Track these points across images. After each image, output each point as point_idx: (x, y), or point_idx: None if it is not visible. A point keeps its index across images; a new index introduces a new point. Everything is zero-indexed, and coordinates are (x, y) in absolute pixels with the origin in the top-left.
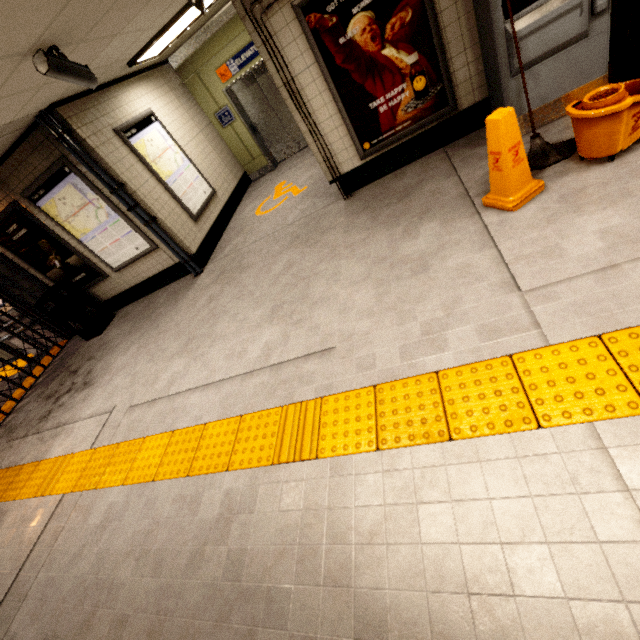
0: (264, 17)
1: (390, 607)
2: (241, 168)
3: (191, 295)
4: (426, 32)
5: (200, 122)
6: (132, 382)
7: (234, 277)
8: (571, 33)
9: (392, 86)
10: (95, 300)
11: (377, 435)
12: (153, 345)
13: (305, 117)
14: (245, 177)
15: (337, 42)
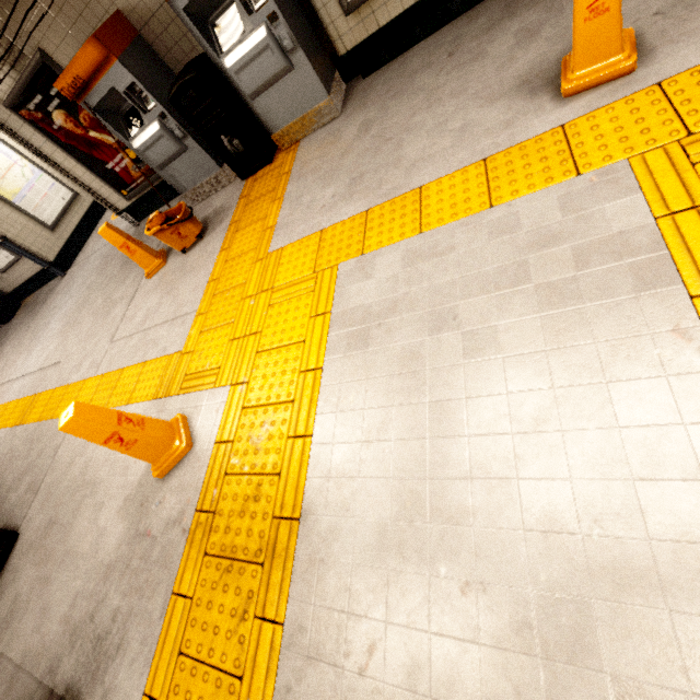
0: None
1: (6, 482)
2: None
3: (52, 298)
4: None
5: None
6: (4, 368)
7: (70, 288)
8: (172, 150)
9: (113, 155)
10: (1, 292)
11: (41, 415)
12: (21, 339)
13: (65, 174)
14: None
15: (53, 128)
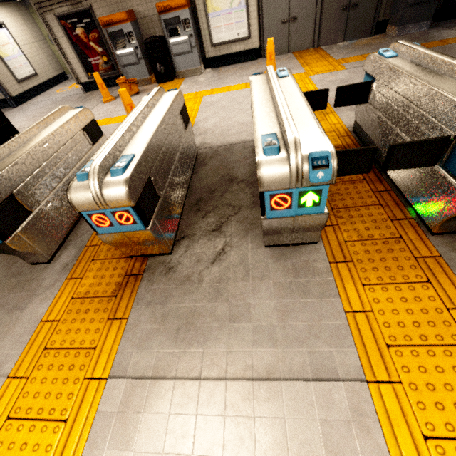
0: (44, 14)
1: None
2: (62, 69)
3: (6, 113)
4: (103, 43)
5: (37, 37)
6: None
7: (28, 110)
8: (133, 61)
9: (95, 56)
10: None
11: None
12: None
13: (63, 54)
14: (65, 75)
15: (73, 33)
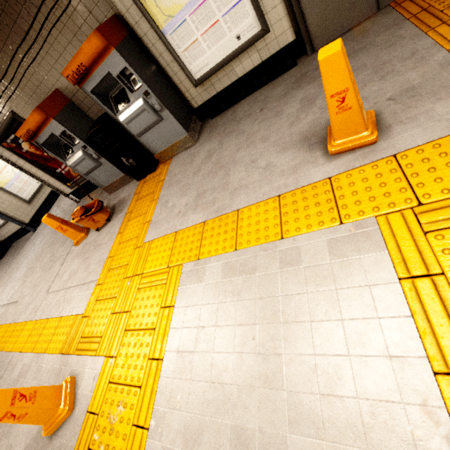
0: None
1: None
2: None
3: (25, 246)
4: None
5: None
6: None
7: (36, 241)
8: (92, 165)
9: (60, 165)
10: None
11: None
12: (3, 276)
13: (32, 176)
14: None
15: (22, 151)
